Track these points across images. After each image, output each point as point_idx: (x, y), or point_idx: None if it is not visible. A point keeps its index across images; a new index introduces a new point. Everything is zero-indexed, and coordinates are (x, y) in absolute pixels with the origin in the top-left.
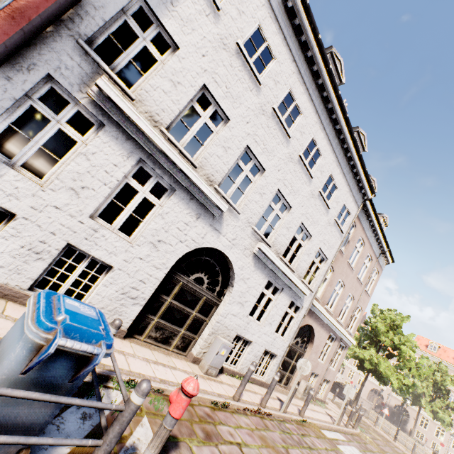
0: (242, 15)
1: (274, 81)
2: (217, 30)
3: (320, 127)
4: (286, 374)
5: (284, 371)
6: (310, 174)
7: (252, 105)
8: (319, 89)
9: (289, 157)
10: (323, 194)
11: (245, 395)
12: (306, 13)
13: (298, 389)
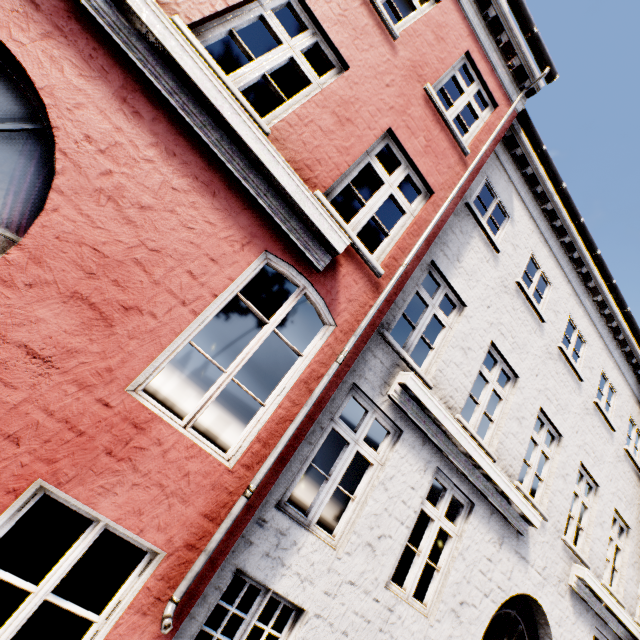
0: (516, 249)
1: (553, 312)
2: (497, 273)
3: (606, 353)
4: None
5: None
6: (610, 425)
7: (538, 349)
8: (596, 305)
9: (583, 407)
10: (631, 453)
11: None
12: (578, 230)
13: None
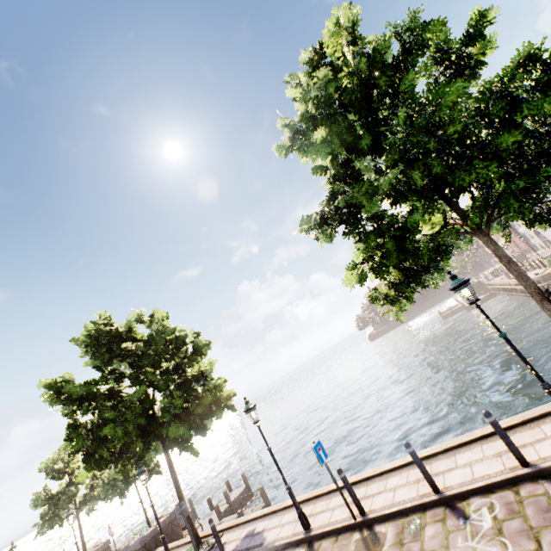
0: None
1: None
2: None
3: None
4: None
5: None
6: None
7: None
8: None
9: None
10: None
11: None
12: None
13: None
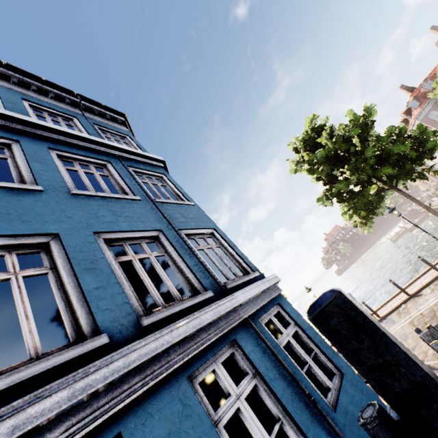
0: None
1: None
2: None
3: None
4: None
5: None
6: None
7: None
8: None
9: None
10: None
11: None
12: None
13: None
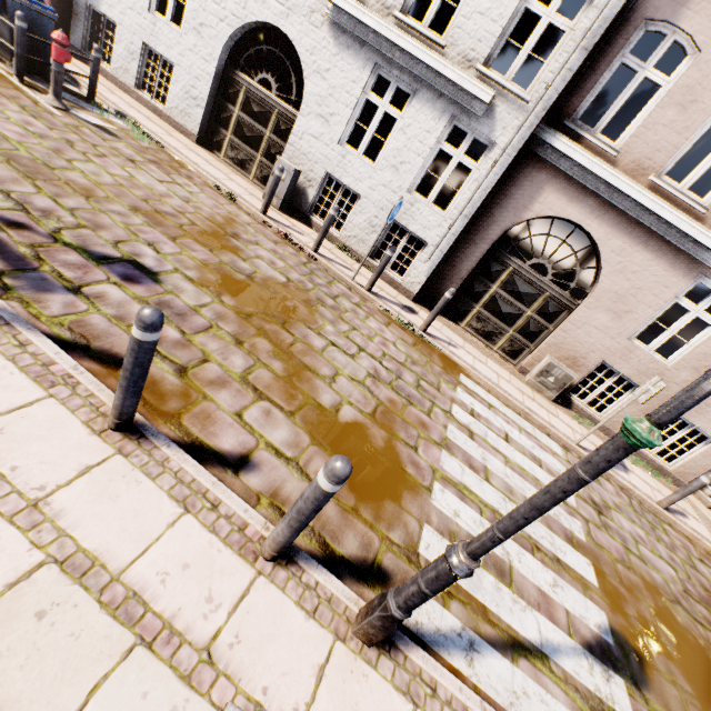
0: None
1: None
2: None
3: None
4: (509, 333)
5: (501, 322)
6: None
7: None
8: None
9: None
10: None
11: (305, 238)
12: None
13: (532, 369)
